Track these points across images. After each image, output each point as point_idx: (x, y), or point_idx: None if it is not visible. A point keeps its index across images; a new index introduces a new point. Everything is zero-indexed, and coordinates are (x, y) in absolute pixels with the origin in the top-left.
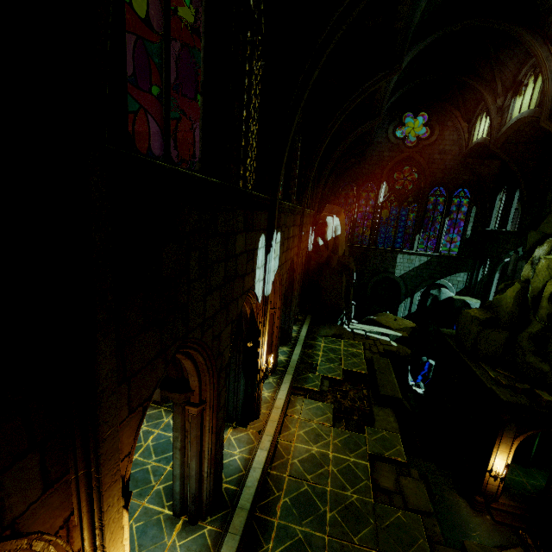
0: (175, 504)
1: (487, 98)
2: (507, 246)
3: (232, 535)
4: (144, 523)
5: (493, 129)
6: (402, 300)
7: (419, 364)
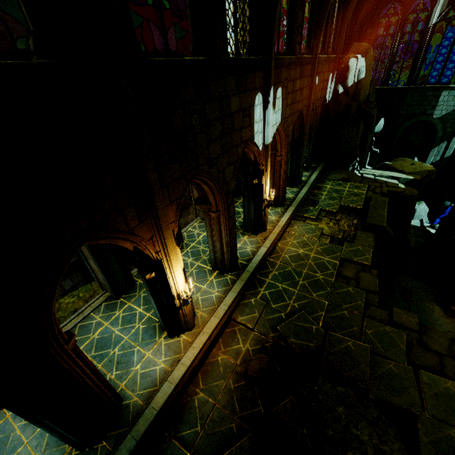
0: (212, 264)
1: None
2: None
3: (241, 280)
4: (198, 270)
5: None
6: (435, 145)
7: (440, 208)
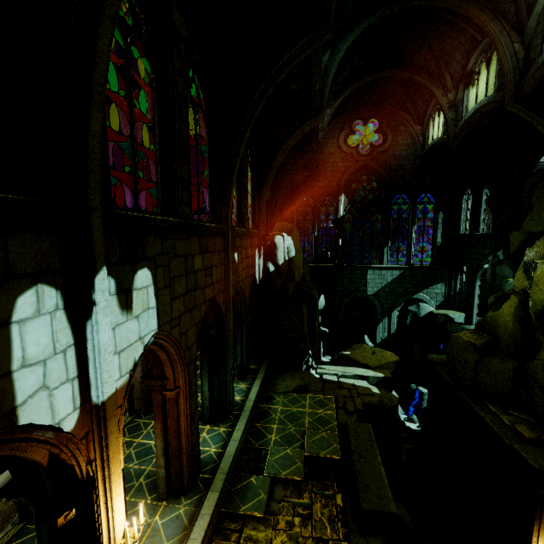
0: None
1: (438, 94)
2: (484, 250)
3: None
4: None
5: (450, 126)
6: (379, 321)
7: (408, 393)
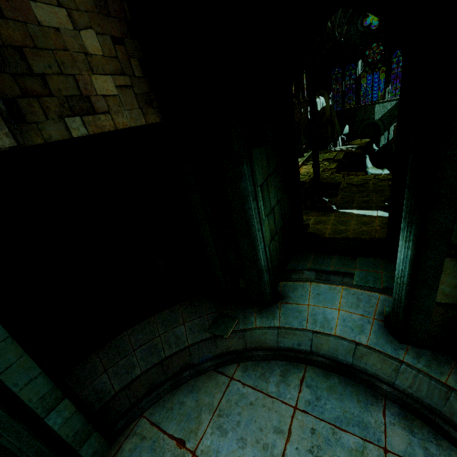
0: None
1: None
2: None
3: None
4: None
5: None
6: (382, 134)
7: None
